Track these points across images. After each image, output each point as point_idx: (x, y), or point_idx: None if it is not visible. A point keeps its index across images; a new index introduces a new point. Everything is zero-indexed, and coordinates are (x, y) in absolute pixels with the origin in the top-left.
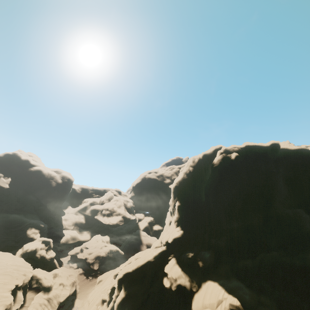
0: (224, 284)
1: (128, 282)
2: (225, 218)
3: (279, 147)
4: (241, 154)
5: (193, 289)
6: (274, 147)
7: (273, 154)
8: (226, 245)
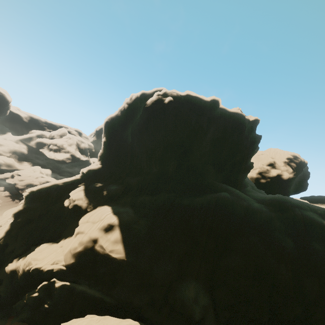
0: (115, 208)
1: (32, 199)
2: (146, 161)
3: (218, 105)
4: (177, 100)
5: (87, 209)
6: (213, 104)
7: (211, 111)
8: (138, 183)
